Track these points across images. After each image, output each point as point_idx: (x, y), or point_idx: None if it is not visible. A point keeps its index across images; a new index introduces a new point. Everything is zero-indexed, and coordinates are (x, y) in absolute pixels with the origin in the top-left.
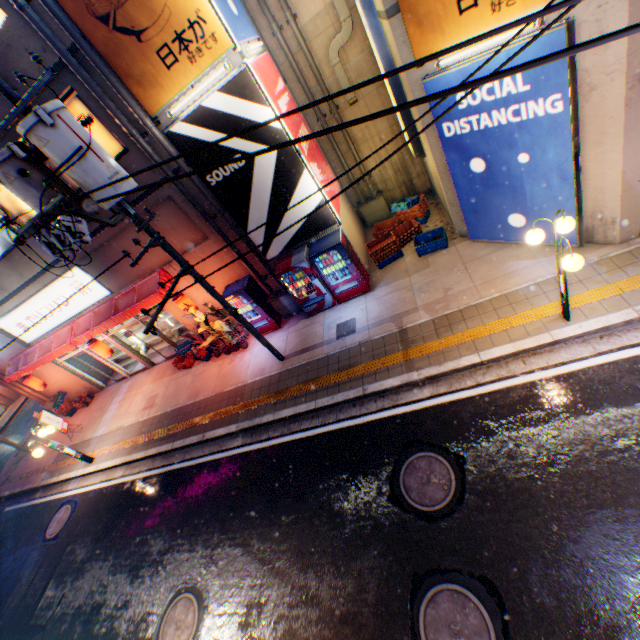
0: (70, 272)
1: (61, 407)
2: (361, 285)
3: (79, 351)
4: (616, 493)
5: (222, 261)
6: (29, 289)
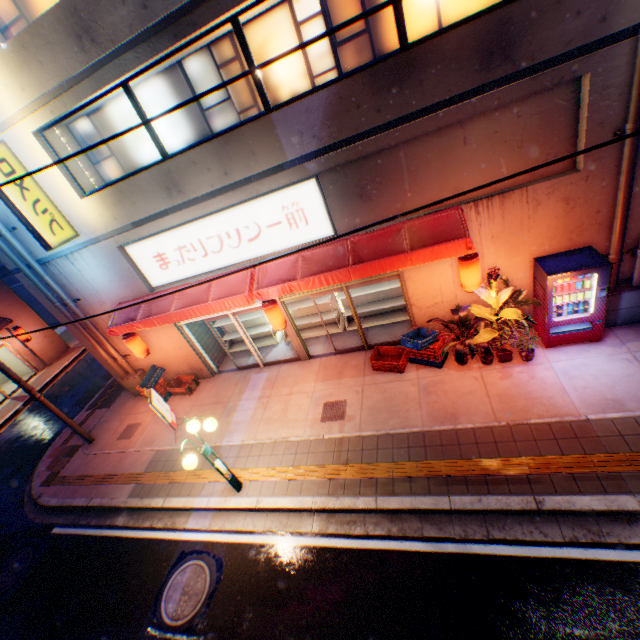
0: (296, 186)
1: (154, 387)
2: None
3: (218, 314)
4: None
5: (564, 215)
6: (219, 199)
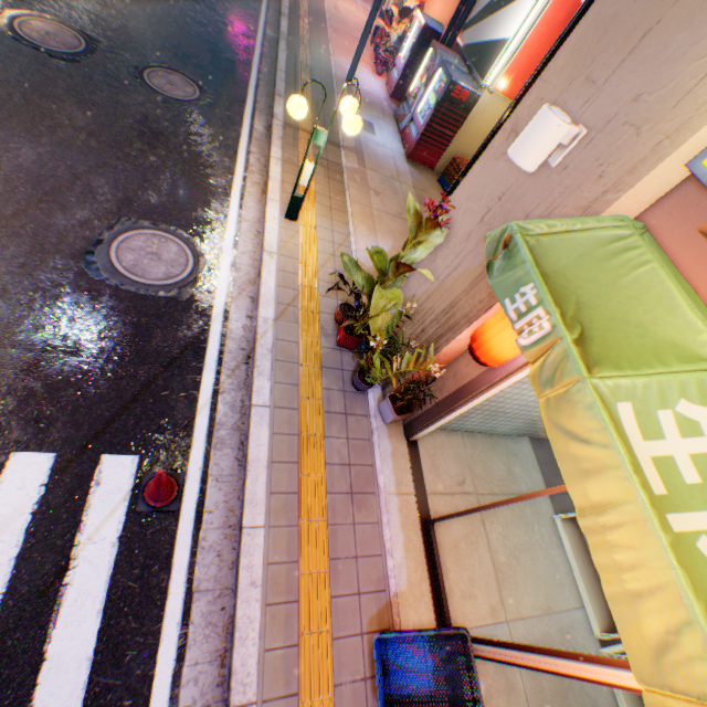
0: None
1: None
2: (413, 144)
3: None
4: (103, 143)
5: None
6: None
